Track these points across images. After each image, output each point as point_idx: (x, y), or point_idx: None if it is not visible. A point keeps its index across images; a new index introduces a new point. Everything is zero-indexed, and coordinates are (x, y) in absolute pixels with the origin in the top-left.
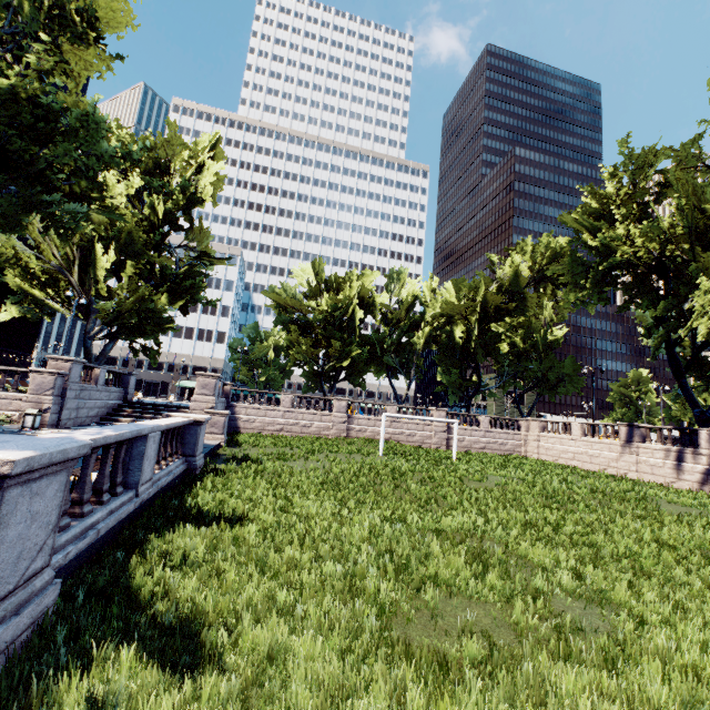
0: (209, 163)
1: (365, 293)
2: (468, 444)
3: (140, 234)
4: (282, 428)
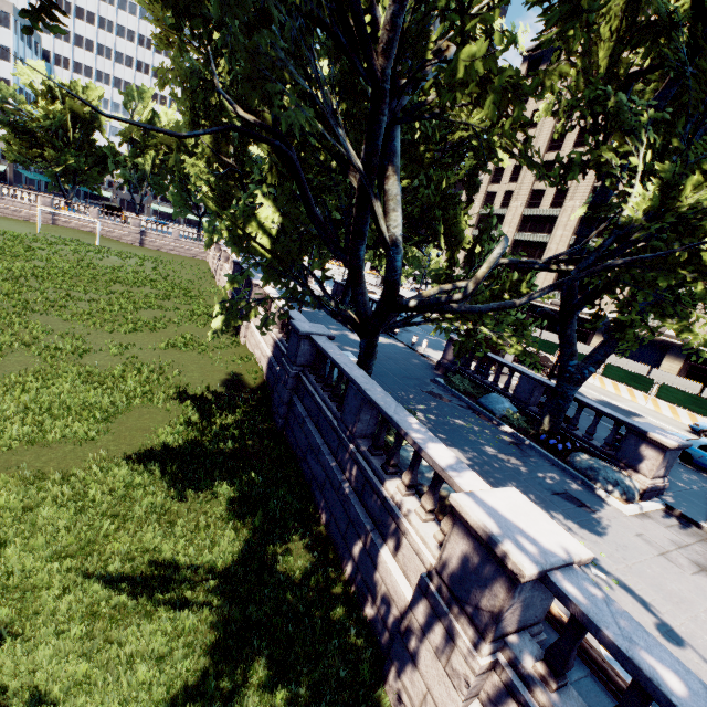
0: None
1: (79, 109)
2: (160, 245)
3: None
4: None
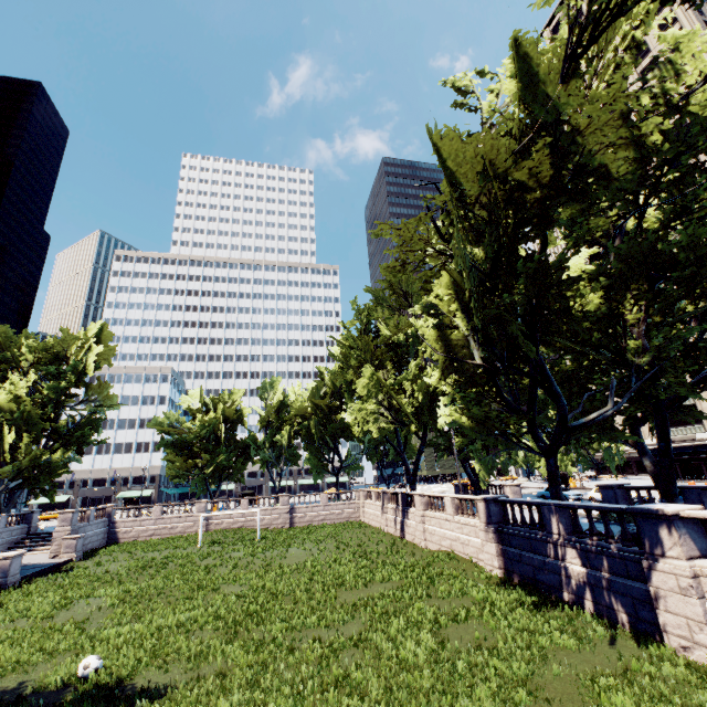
0: (95, 346)
1: (228, 411)
2: (310, 518)
3: (37, 412)
4: (154, 533)
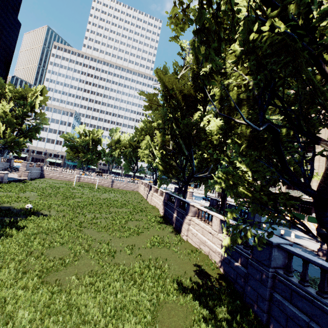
0: (39, 96)
1: (94, 138)
2: (119, 186)
3: (13, 120)
4: (58, 177)
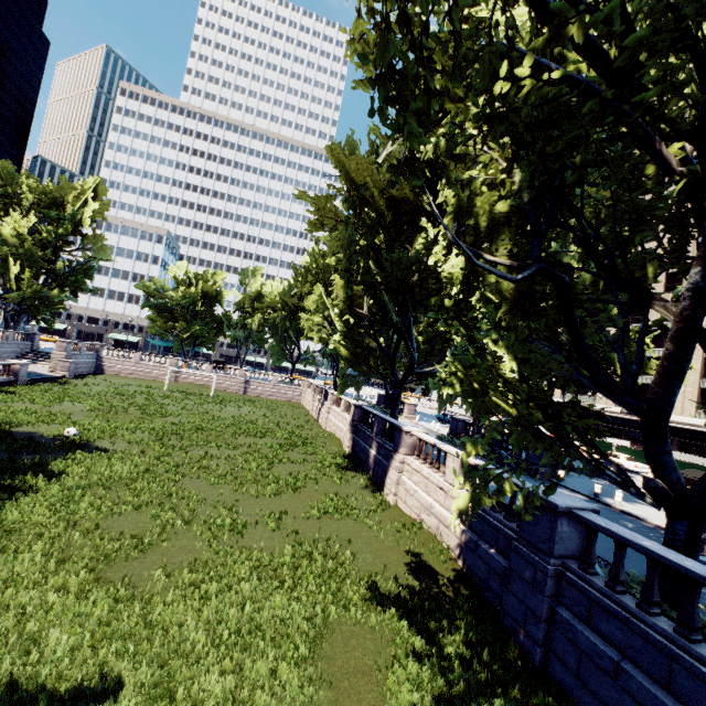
0: (91, 200)
1: (208, 289)
2: (260, 392)
3: (37, 251)
4: (133, 373)
